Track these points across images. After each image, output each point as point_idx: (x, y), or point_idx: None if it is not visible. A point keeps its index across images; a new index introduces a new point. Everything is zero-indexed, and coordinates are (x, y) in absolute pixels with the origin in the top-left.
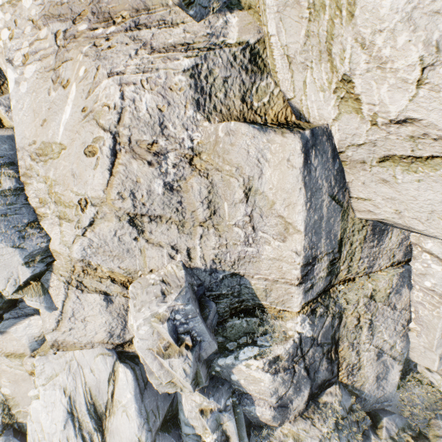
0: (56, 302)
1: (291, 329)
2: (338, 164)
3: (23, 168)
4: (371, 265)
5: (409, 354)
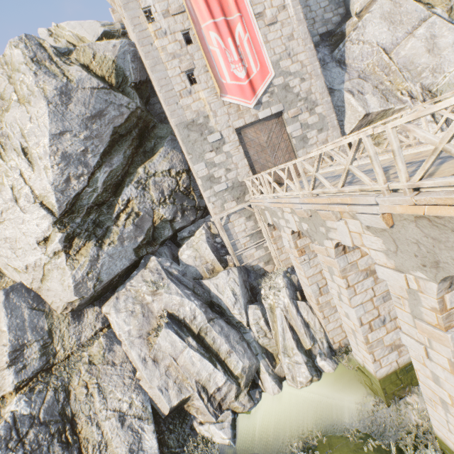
0: None
1: (8, 411)
2: (34, 293)
3: None
4: (80, 338)
5: (161, 408)
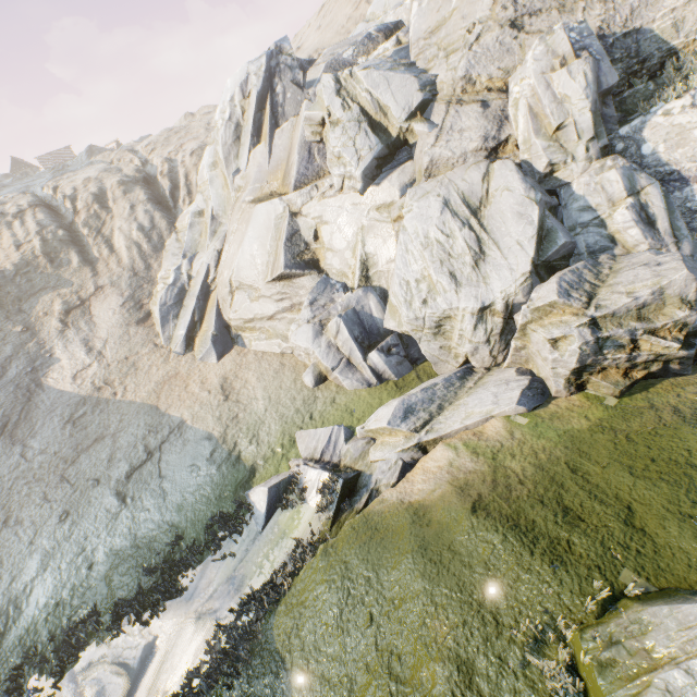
0: (437, 122)
1: None
2: None
3: (417, 52)
4: None
5: None
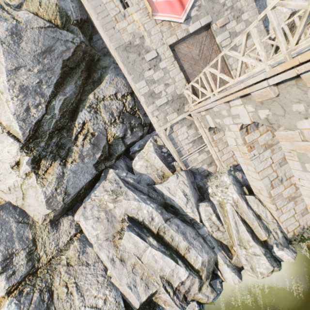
0: None
1: None
2: (19, 209)
3: None
4: (58, 243)
5: (132, 302)
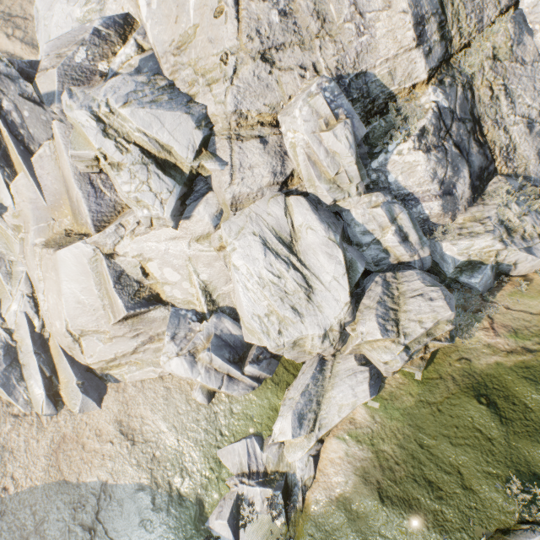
0: (226, 159)
1: (427, 103)
2: None
3: (170, 68)
4: (480, 19)
5: None
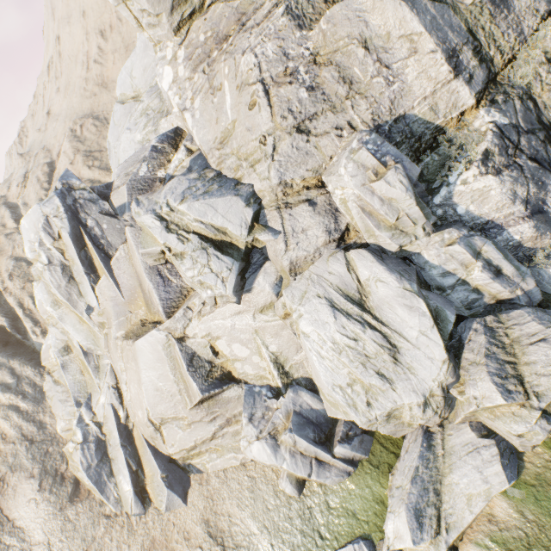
0: (277, 228)
1: (482, 126)
2: None
3: (216, 161)
4: (520, 32)
5: None
